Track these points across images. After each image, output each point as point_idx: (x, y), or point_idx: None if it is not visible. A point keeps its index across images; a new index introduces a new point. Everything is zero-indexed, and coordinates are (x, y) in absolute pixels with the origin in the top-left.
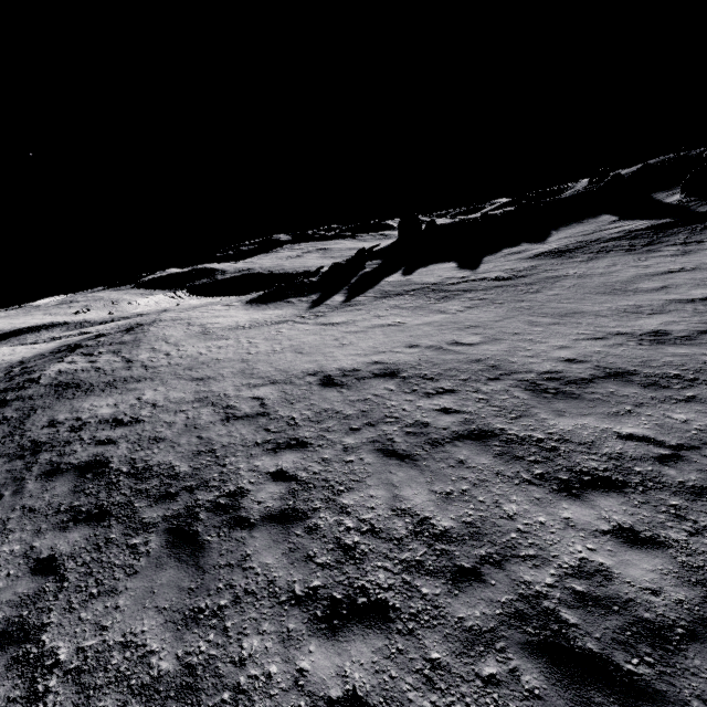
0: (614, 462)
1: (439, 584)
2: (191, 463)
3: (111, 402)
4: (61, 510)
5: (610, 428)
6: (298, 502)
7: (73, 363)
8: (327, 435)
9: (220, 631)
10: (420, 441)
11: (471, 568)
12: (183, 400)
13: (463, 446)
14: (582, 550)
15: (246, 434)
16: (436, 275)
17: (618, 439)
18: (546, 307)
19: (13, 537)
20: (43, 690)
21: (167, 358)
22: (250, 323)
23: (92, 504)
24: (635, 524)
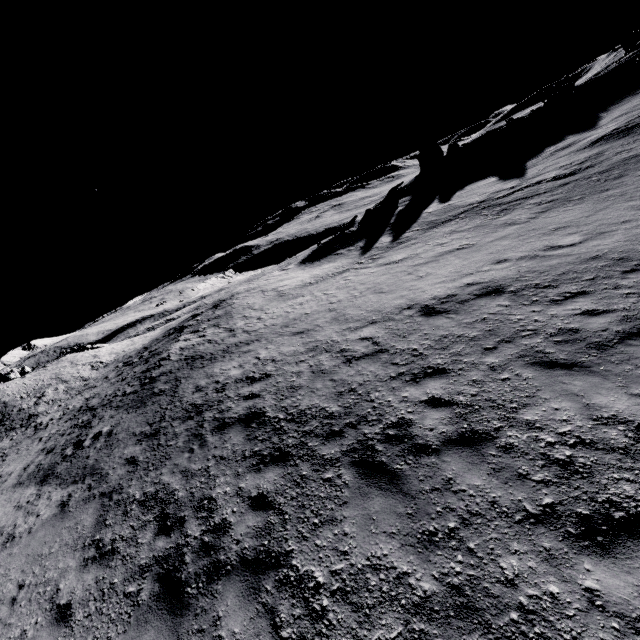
0: None
1: None
2: (339, 403)
3: (235, 365)
4: (247, 456)
5: None
6: (473, 424)
7: (188, 341)
8: (462, 359)
9: (466, 552)
10: (579, 347)
11: None
12: (297, 352)
13: None
14: None
15: (376, 371)
16: (479, 193)
17: None
18: None
19: (220, 481)
20: (320, 609)
21: (261, 321)
22: (314, 279)
23: (270, 448)
24: None
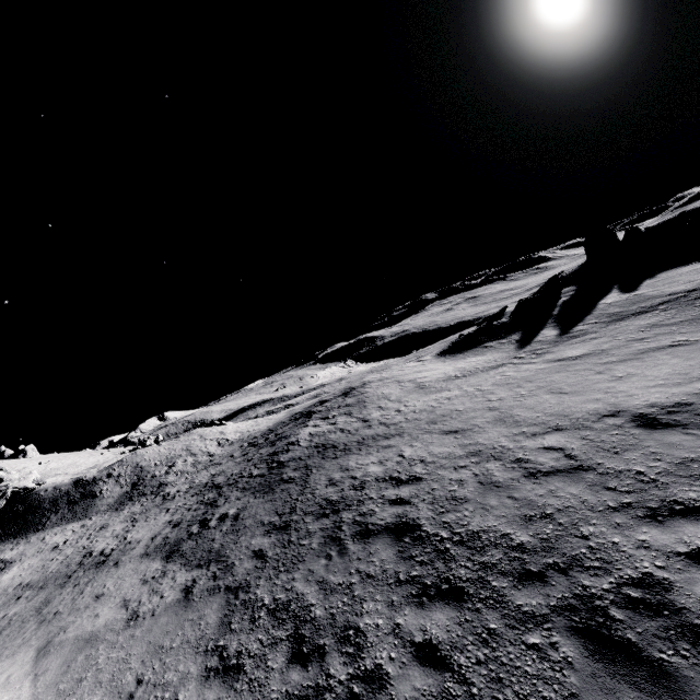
0: None
1: None
2: (529, 531)
3: (374, 460)
4: (402, 580)
5: None
6: None
7: (317, 427)
8: None
9: None
10: None
11: None
12: (453, 455)
13: None
14: None
15: (581, 495)
16: (683, 281)
17: None
18: None
19: (368, 607)
20: None
21: (400, 414)
22: (459, 372)
23: (433, 576)
24: None
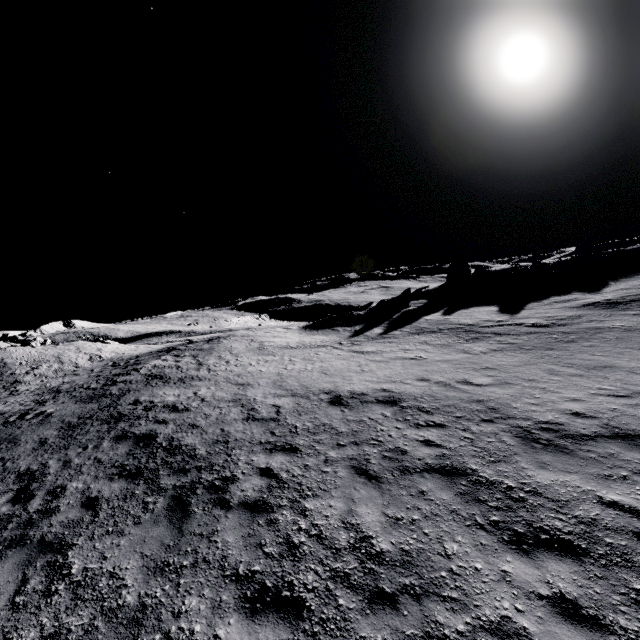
0: (583, 527)
1: (355, 600)
2: (208, 448)
3: (176, 393)
4: (115, 465)
5: (593, 490)
6: (271, 496)
7: (165, 361)
8: (316, 446)
9: (174, 584)
10: (392, 466)
11: (390, 593)
12: (224, 399)
13: (430, 479)
14: (508, 608)
15: (256, 433)
16: (474, 317)
17: (597, 503)
18: (575, 358)
19: (82, 477)
20: (54, 590)
21: (226, 365)
22: (297, 344)
23: (134, 465)
24: (581, 597)
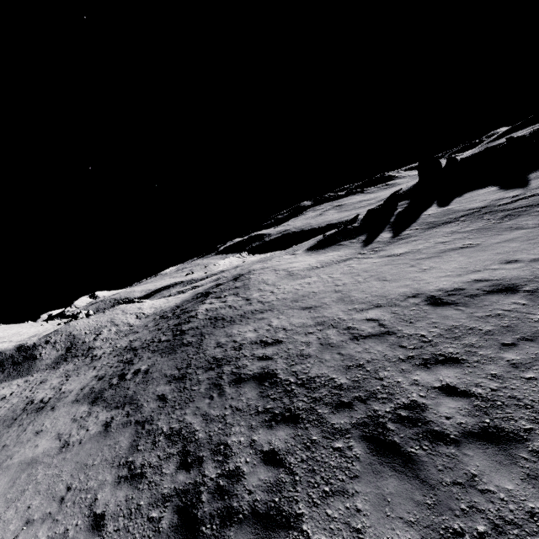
0: None
1: None
2: (347, 376)
3: (250, 328)
4: (259, 411)
5: None
6: (496, 420)
7: (212, 304)
8: (477, 351)
9: None
10: None
11: None
12: (306, 324)
13: None
14: None
15: (384, 351)
16: (479, 200)
17: None
18: None
19: (235, 430)
20: None
21: (273, 295)
22: (319, 263)
23: (281, 407)
24: None
